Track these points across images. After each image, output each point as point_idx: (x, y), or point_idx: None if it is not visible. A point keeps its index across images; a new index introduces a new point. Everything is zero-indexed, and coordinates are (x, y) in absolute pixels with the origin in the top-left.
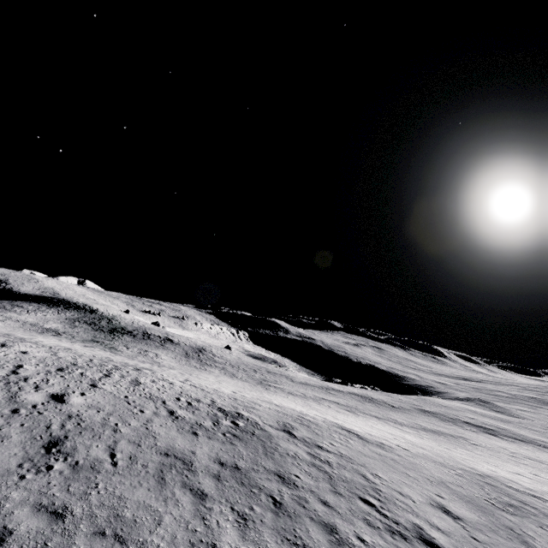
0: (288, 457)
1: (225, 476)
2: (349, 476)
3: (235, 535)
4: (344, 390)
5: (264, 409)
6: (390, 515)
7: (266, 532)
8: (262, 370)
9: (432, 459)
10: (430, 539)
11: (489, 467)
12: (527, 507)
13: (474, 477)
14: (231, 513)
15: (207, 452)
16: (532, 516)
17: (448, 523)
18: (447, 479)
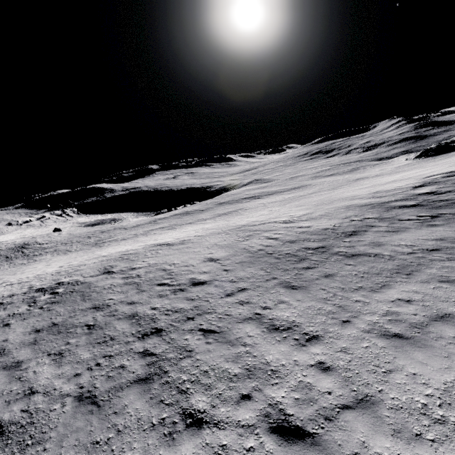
0: (105, 290)
1: (42, 337)
2: (153, 276)
3: (52, 369)
4: (168, 216)
5: (88, 266)
6: (177, 282)
7: (80, 350)
8: (96, 233)
9: (214, 233)
10: (198, 281)
11: (247, 219)
12: (256, 232)
13: (235, 230)
14: (48, 358)
15: (22, 331)
16: (257, 236)
17: (211, 266)
18: (218, 240)
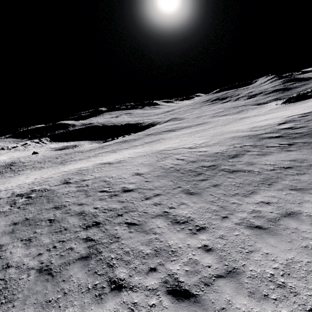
0: (63, 195)
1: (18, 228)
2: (97, 185)
3: (23, 250)
4: (112, 143)
5: (53, 178)
6: (113, 190)
7: (43, 237)
8: (62, 155)
9: (141, 155)
10: (127, 189)
11: (165, 146)
12: (170, 155)
13: (156, 154)
14: (21, 242)
15: (4, 224)
16: (170, 157)
17: (137, 178)
18: (144, 161)
